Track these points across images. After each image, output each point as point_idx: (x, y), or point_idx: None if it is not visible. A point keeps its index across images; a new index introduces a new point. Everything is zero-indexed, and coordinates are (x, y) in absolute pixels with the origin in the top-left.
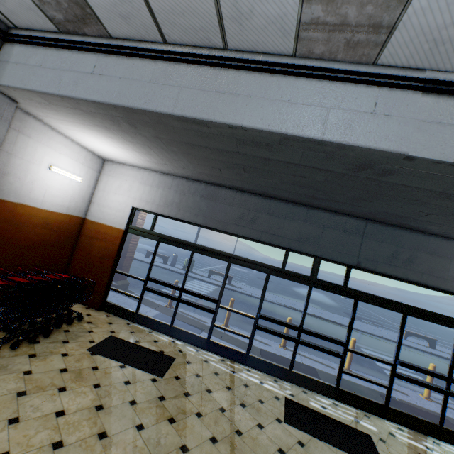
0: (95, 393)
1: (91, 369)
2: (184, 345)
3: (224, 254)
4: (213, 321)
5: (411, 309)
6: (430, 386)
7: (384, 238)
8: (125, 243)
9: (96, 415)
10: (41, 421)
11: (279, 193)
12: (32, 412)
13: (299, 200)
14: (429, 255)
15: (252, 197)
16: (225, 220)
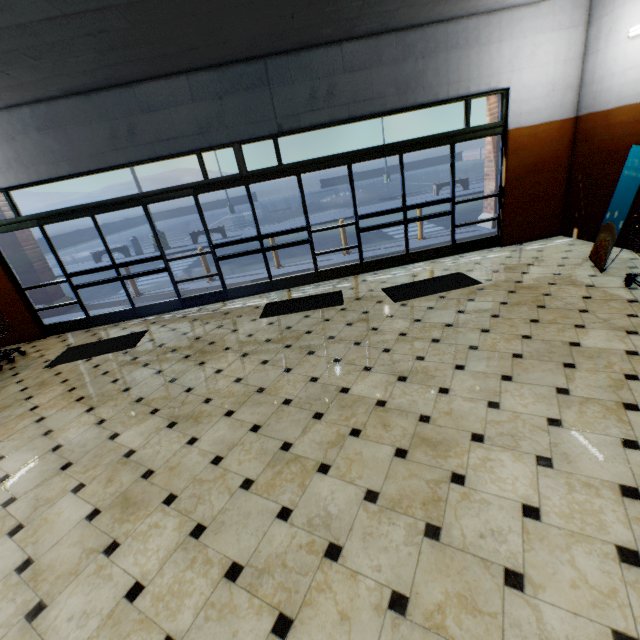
0: (65, 385)
1: (55, 376)
2: (159, 317)
3: (130, 198)
4: (173, 279)
5: (352, 156)
6: (389, 225)
7: (293, 77)
8: (20, 254)
9: (71, 394)
10: (18, 419)
11: (126, 71)
12: (6, 420)
13: (161, 70)
14: (348, 74)
15: (107, 96)
16: (96, 151)
